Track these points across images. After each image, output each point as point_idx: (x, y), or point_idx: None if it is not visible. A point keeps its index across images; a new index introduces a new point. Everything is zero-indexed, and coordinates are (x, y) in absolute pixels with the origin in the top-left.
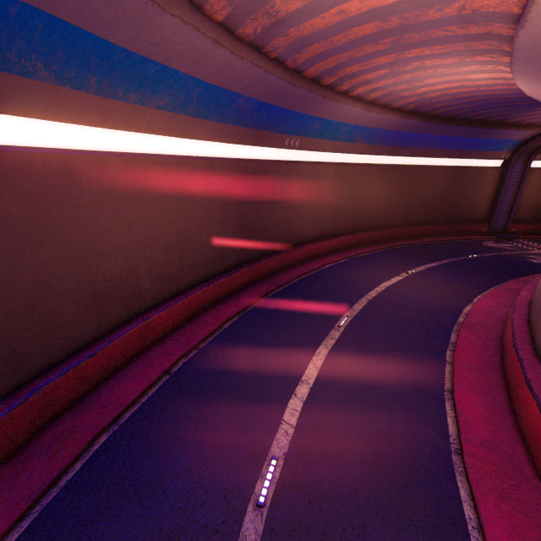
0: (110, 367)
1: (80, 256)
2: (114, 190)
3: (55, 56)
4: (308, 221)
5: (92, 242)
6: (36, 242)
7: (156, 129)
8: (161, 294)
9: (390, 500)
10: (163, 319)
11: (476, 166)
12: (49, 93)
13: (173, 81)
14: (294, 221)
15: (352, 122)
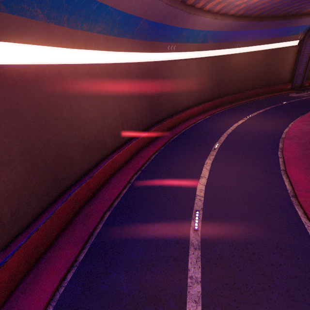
0: (100, 183)
1: (75, 125)
2: (84, 86)
3: (45, 3)
4: (185, 97)
5: (79, 117)
6: (54, 118)
7: (99, 47)
8: (115, 145)
9: (261, 220)
10: (119, 158)
11: (282, 47)
12: (45, 28)
13: (105, 13)
14: (177, 97)
15: (205, 28)
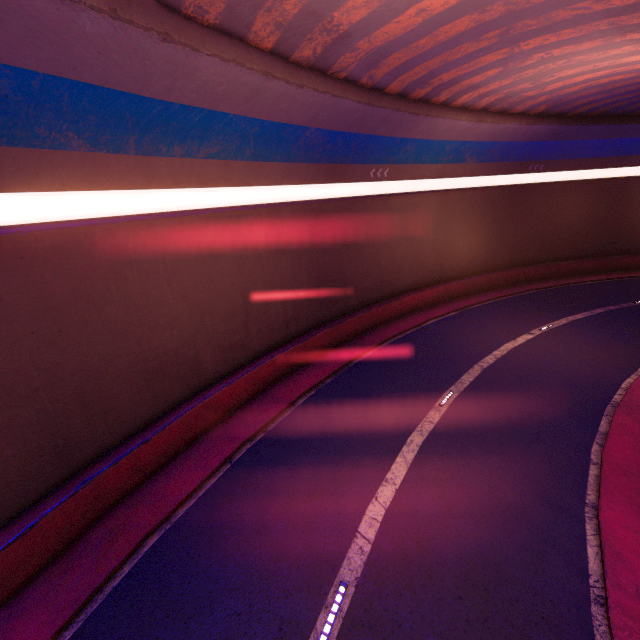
0: (167, 452)
1: (130, 332)
2: (165, 256)
3: (87, 122)
4: (405, 267)
5: (143, 315)
6: (82, 322)
7: (209, 181)
8: (224, 366)
9: None
10: (227, 396)
11: None
12: (85, 162)
13: (223, 125)
14: (386, 267)
15: (458, 138)
